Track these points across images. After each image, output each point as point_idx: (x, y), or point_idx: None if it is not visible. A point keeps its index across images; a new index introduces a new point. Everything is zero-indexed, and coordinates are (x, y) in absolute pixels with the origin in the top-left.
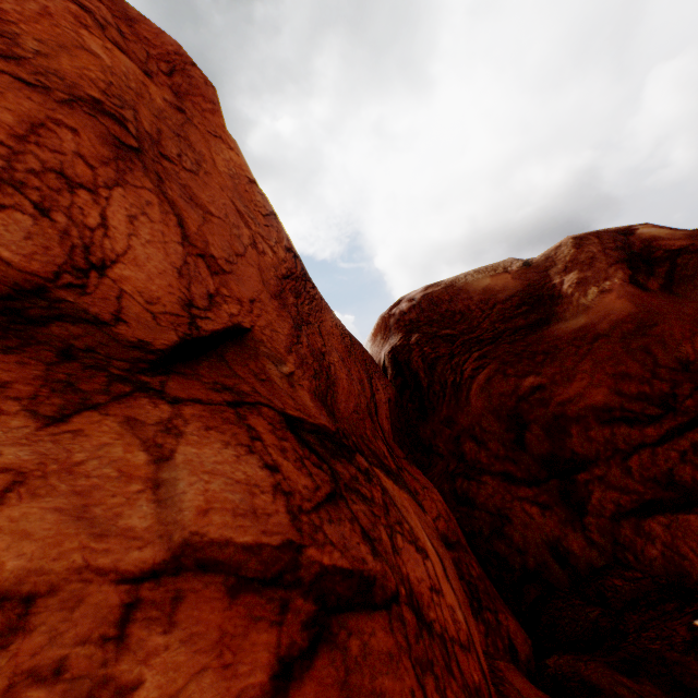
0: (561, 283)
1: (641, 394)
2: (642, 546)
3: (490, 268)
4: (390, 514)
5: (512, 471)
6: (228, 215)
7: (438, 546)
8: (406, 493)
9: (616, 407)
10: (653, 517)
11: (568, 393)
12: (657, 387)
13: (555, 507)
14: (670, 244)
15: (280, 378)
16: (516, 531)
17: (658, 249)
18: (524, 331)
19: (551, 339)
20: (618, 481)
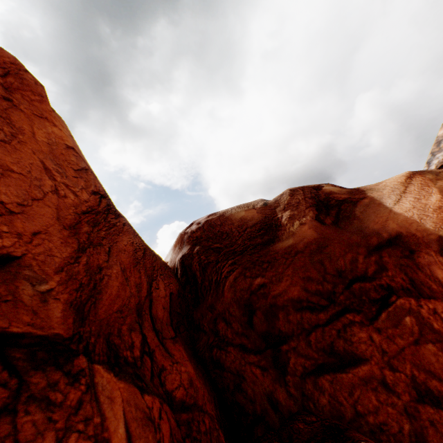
0: (281, 217)
1: (318, 291)
2: (318, 397)
3: (246, 205)
4: (80, 412)
5: (245, 343)
6: (32, 171)
7: (138, 428)
8: (125, 382)
9: (304, 299)
10: (324, 375)
11: (279, 289)
12: (325, 287)
13: (270, 369)
14: (339, 197)
15: (32, 296)
16: (249, 386)
17: (332, 199)
18: (260, 246)
19: (273, 253)
20: (304, 350)
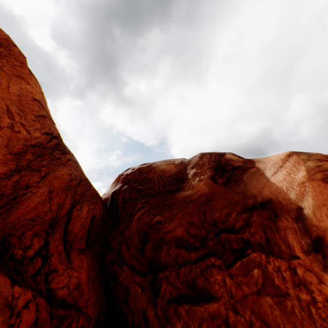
0: (189, 172)
1: (196, 234)
2: (175, 322)
3: (169, 161)
4: None
5: (136, 265)
6: None
7: None
8: None
9: (184, 239)
10: (183, 304)
11: (169, 227)
12: (202, 232)
13: (148, 290)
14: (235, 164)
15: None
16: (132, 301)
17: (230, 165)
18: (168, 192)
19: (174, 199)
20: (173, 280)
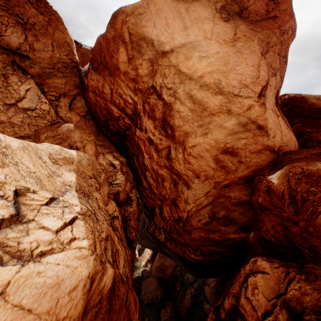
0: None
1: None
2: None
3: (318, 97)
4: None
5: None
6: None
7: None
8: None
9: None
10: None
11: (314, 135)
12: None
13: None
14: None
15: None
16: None
17: None
18: (314, 118)
19: (319, 123)
20: None
